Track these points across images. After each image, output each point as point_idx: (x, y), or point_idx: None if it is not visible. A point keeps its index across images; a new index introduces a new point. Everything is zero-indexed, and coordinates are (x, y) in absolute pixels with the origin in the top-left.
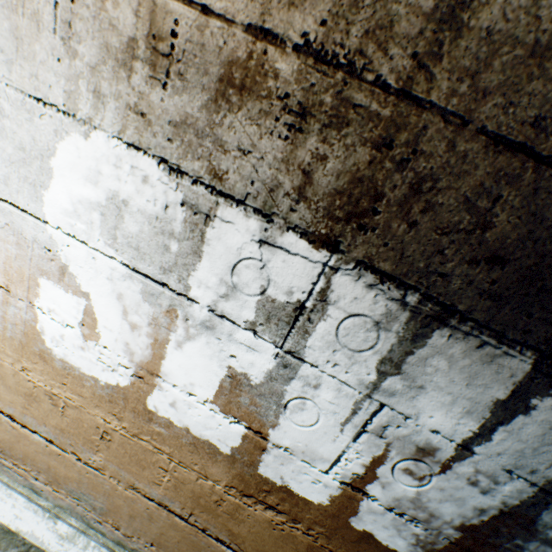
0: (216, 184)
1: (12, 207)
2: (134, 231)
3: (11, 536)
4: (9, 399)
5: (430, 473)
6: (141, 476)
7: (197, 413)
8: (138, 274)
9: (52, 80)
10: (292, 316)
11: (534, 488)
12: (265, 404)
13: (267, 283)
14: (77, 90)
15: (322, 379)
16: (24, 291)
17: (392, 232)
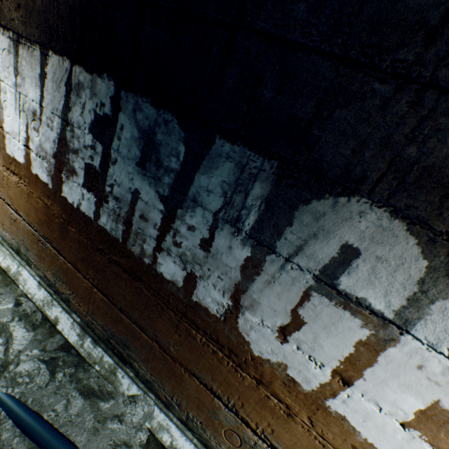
0: None
1: None
2: None
3: None
4: None
5: (39, 127)
6: None
7: None
8: None
9: None
10: None
11: (61, 120)
12: None
13: None
14: None
15: (7, 88)
16: None
17: (1, 7)
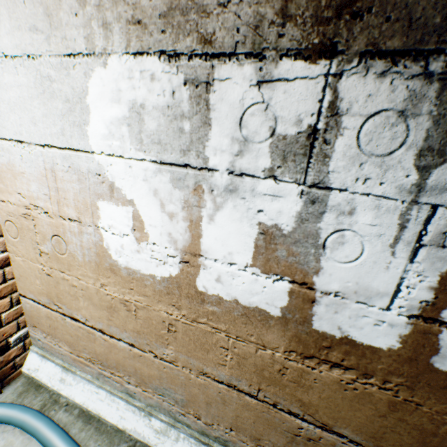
0: (208, 49)
1: (70, 151)
2: (154, 128)
3: (120, 433)
4: (98, 316)
5: None
6: (206, 360)
7: (240, 282)
8: (164, 166)
9: (75, 35)
10: (307, 145)
11: None
12: (302, 251)
13: (274, 122)
14: (91, 31)
15: (355, 201)
16: (90, 218)
17: (391, 1)
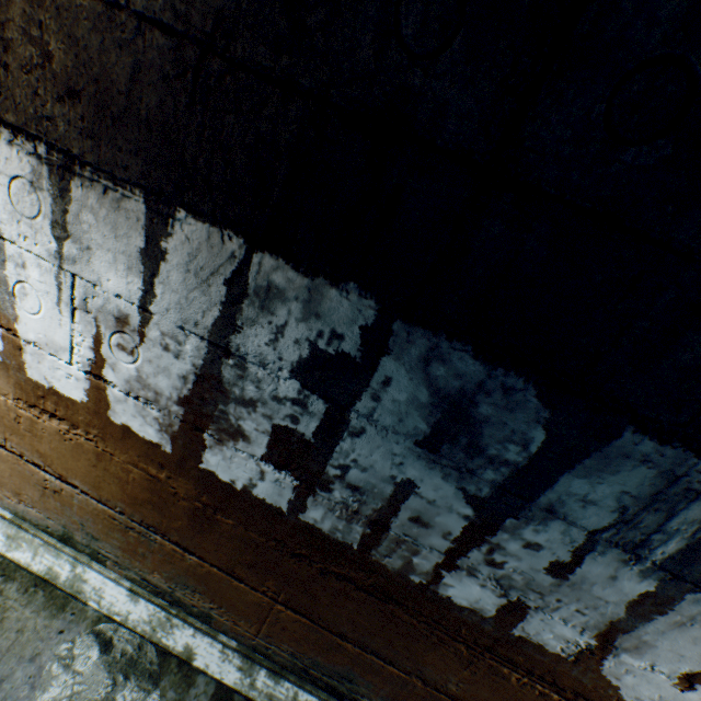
0: None
1: None
2: None
3: None
4: None
5: (137, 346)
6: None
7: None
8: None
9: None
10: None
11: (206, 343)
12: (1, 297)
13: None
14: None
15: (25, 256)
16: None
17: None
